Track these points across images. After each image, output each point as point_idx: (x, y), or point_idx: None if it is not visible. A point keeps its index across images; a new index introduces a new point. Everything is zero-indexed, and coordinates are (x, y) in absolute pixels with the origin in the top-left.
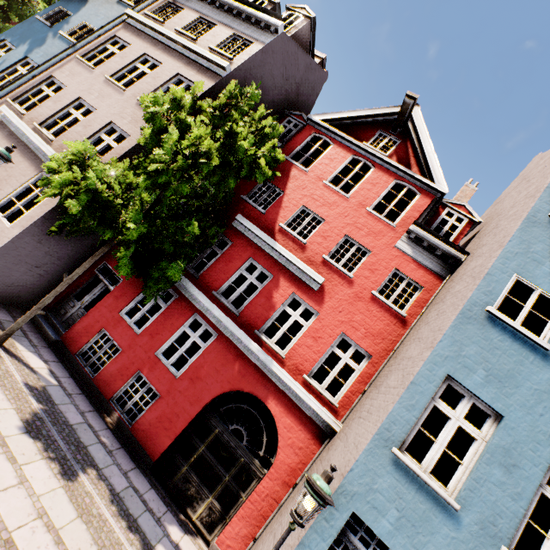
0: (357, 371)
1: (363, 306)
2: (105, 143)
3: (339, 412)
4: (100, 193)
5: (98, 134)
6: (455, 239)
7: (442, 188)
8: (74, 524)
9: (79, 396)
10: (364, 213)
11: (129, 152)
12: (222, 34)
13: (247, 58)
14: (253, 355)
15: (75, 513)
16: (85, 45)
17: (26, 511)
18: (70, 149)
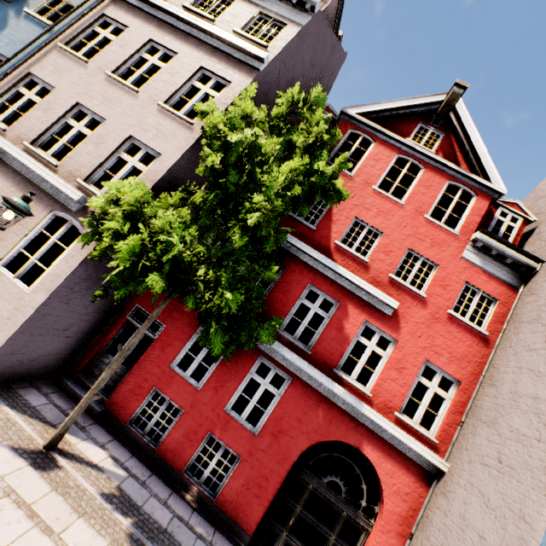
0: (448, 400)
1: (441, 328)
2: (128, 165)
3: (439, 447)
4: (180, 257)
5: (116, 153)
6: (513, 241)
7: (500, 188)
8: None
9: (151, 480)
10: (423, 222)
11: (164, 176)
12: (244, 13)
13: (284, 45)
14: (338, 398)
15: None
16: (66, 28)
17: None
18: (125, 197)
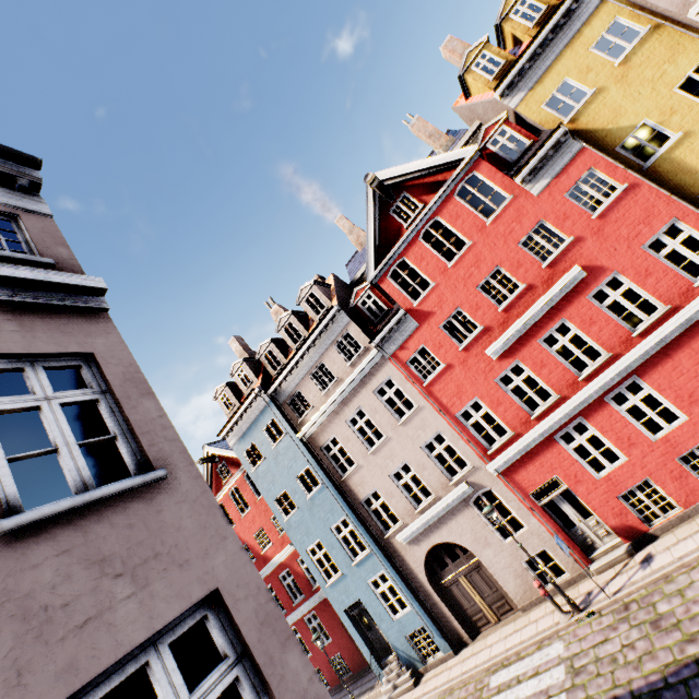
0: None
1: None
2: None
3: None
4: None
5: None
6: None
7: None
8: None
9: (333, 698)
10: (260, 503)
11: None
12: None
13: None
14: (323, 595)
15: None
16: None
17: None
18: None
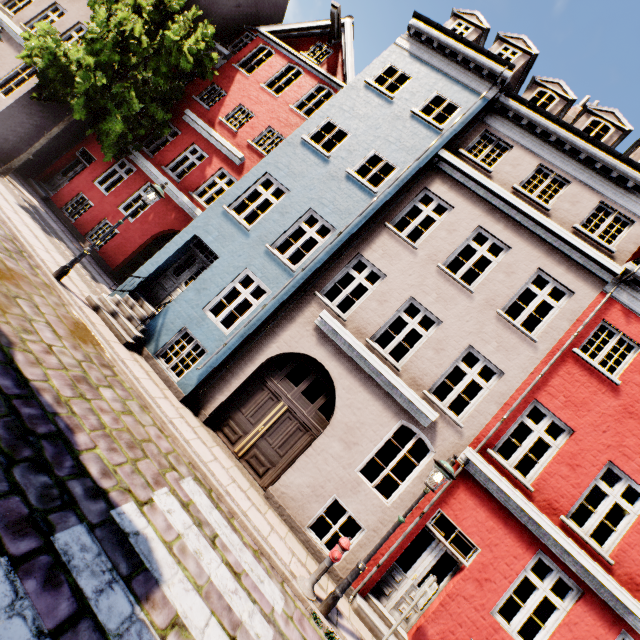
0: None
1: None
2: (74, 39)
3: None
4: (58, 57)
5: (69, 32)
6: None
7: None
8: (47, 242)
9: (62, 226)
10: (287, 110)
11: None
12: None
13: None
14: (186, 207)
15: (48, 241)
16: None
17: (19, 220)
18: (39, 27)
